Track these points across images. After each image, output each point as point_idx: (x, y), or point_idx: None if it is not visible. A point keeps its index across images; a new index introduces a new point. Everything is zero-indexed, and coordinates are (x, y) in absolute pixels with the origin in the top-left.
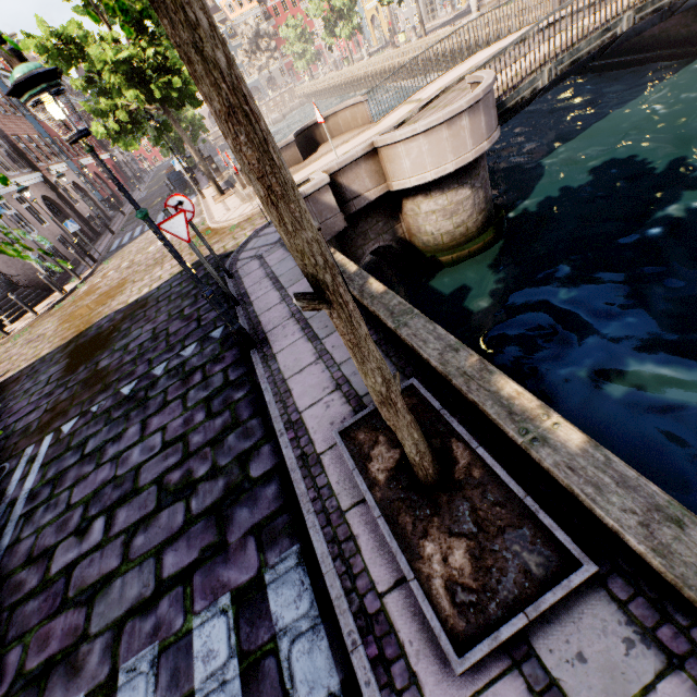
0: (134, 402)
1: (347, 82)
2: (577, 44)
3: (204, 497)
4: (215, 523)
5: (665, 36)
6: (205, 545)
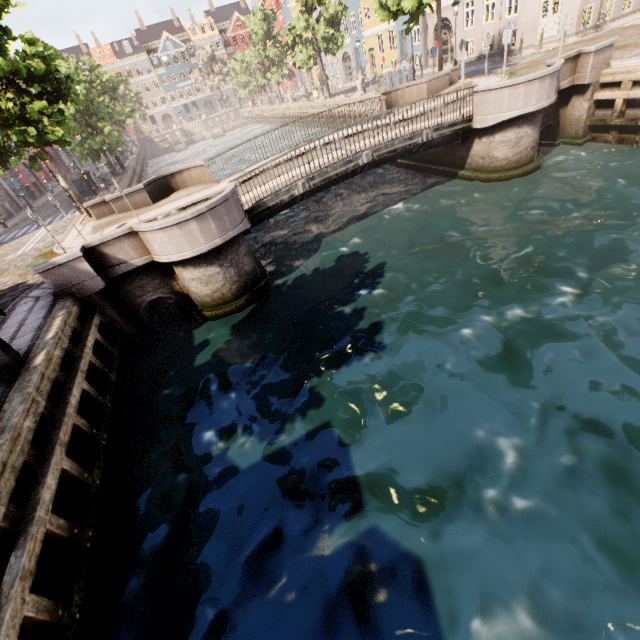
0: None
1: (277, 116)
2: (325, 168)
3: None
4: None
5: (439, 157)
6: None
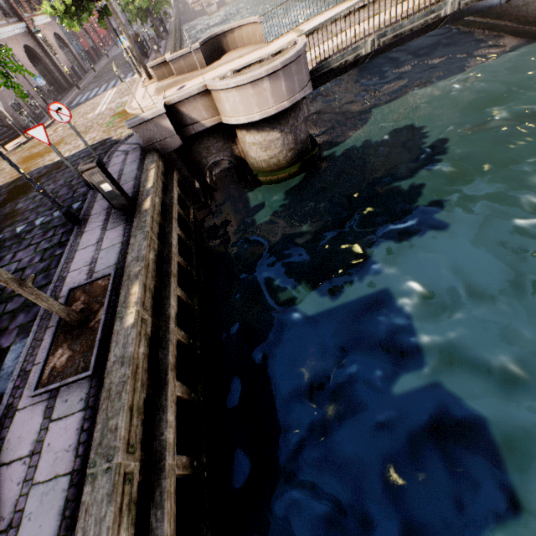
0: (18, 239)
1: None
2: (401, 20)
3: (13, 304)
4: (10, 318)
5: (526, 10)
6: (1, 327)
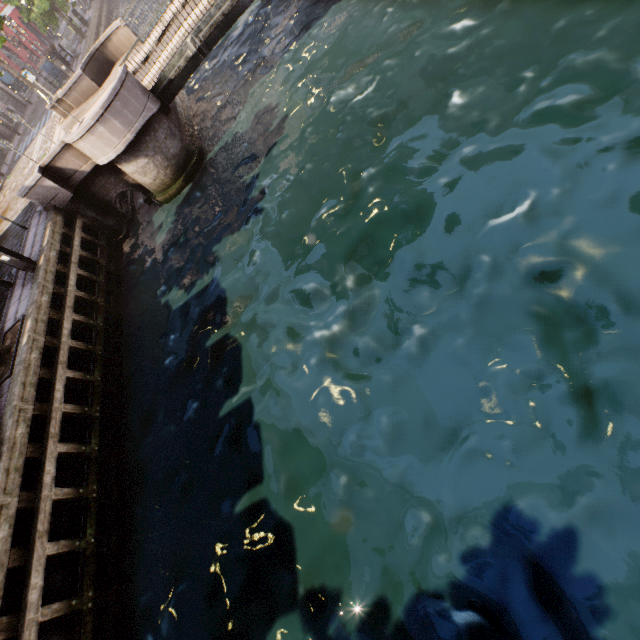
0: None
1: None
2: (208, 11)
3: None
4: None
5: None
6: None
